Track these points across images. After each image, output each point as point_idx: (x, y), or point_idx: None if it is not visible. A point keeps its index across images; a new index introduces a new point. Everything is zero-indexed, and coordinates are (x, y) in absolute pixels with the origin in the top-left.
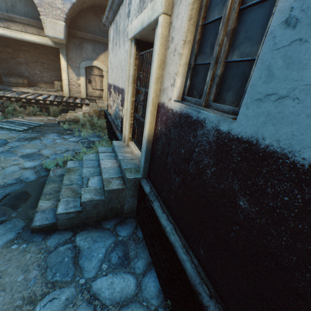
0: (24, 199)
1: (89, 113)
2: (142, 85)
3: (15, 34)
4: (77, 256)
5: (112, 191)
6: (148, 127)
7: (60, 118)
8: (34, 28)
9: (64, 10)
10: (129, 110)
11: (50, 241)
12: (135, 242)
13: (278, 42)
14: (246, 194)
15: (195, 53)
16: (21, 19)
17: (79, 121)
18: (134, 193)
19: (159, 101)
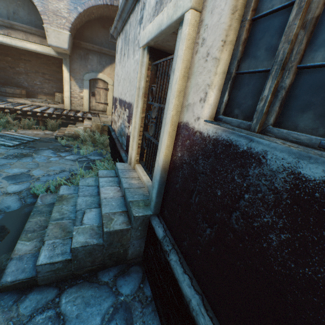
0: None
1: (91, 128)
2: (154, 99)
3: (15, 42)
4: None
5: (113, 232)
6: (164, 151)
7: (59, 132)
8: (36, 37)
9: (69, 20)
10: (138, 128)
11: (24, 305)
12: (141, 305)
13: None
14: None
15: (238, 57)
16: (22, 27)
17: (80, 136)
18: (141, 234)
19: (179, 120)
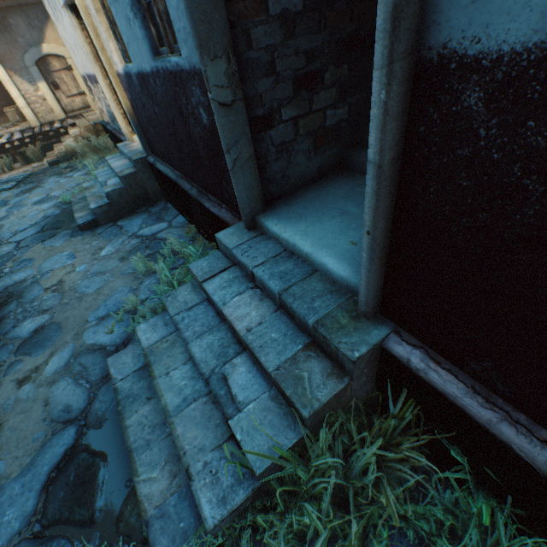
0: (61, 223)
1: (82, 135)
2: None
3: None
4: (122, 228)
5: (127, 177)
6: (122, 101)
7: (49, 159)
8: None
9: None
10: (112, 98)
11: (98, 231)
12: (166, 210)
13: (115, 15)
14: (154, 104)
15: (108, 18)
16: None
17: (76, 152)
18: (150, 175)
19: (116, 71)
